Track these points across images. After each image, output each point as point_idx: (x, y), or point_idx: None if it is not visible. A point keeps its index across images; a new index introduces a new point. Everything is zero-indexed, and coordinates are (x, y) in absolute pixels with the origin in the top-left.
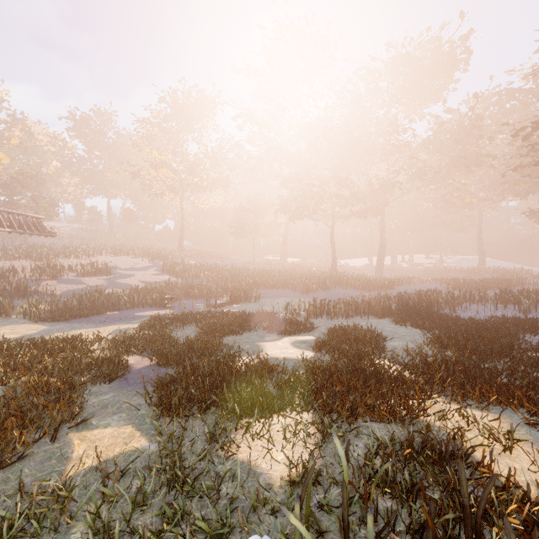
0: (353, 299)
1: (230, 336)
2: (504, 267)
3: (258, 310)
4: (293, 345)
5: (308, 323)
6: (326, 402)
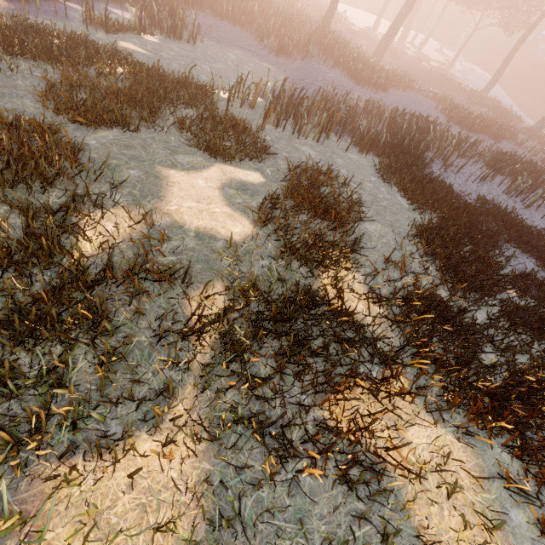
0: (336, 95)
1: (110, 129)
2: (502, 102)
3: (183, 72)
4: (223, 194)
5: (262, 136)
6: (240, 417)
